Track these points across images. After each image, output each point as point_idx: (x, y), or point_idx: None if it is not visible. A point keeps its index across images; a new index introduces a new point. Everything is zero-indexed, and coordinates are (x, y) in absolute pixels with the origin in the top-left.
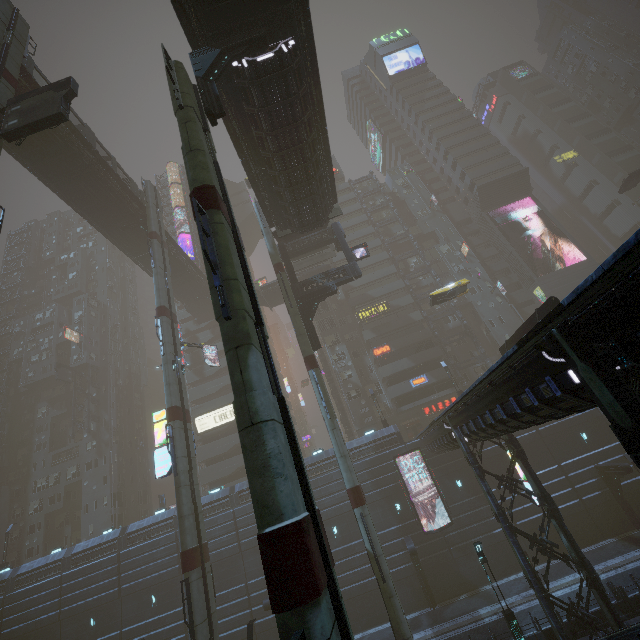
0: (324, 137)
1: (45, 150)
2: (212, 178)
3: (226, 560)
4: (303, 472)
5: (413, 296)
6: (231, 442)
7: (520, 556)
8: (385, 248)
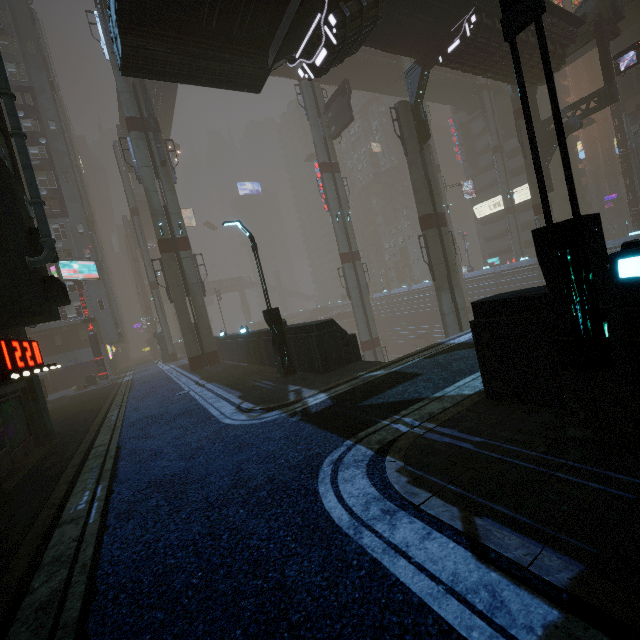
0: None
1: (332, 72)
2: (425, 207)
3: None
4: (460, 325)
5: None
6: (504, 226)
7: None
8: None
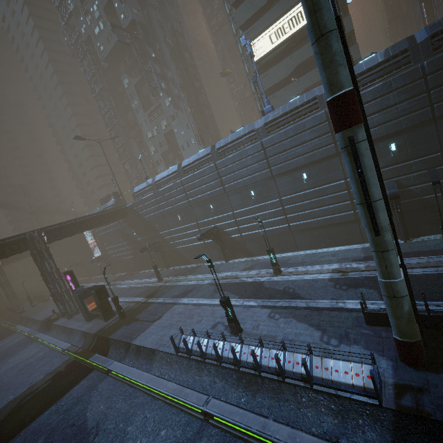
0: None
1: None
2: None
3: (319, 162)
4: None
5: None
6: (292, 63)
7: None
8: None
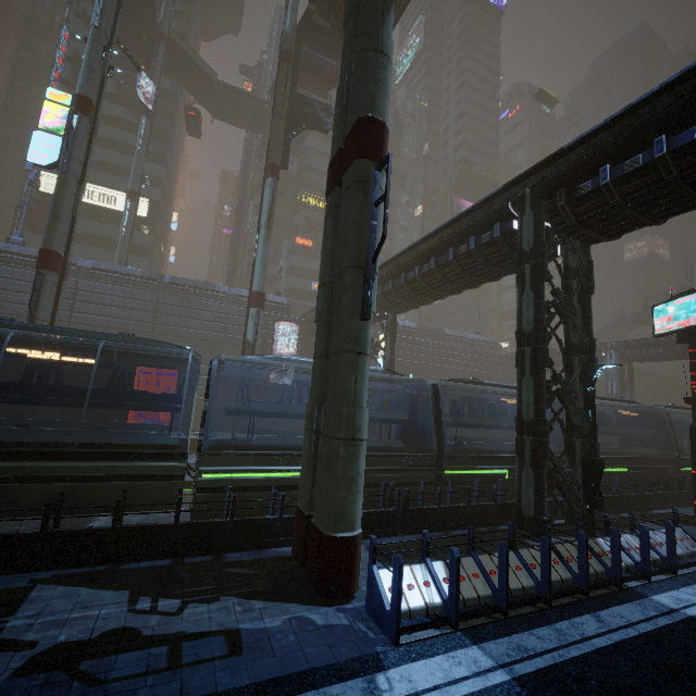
0: None
1: None
2: None
3: None
4: None
5: None
6: (85, 228)
7: None
8: None
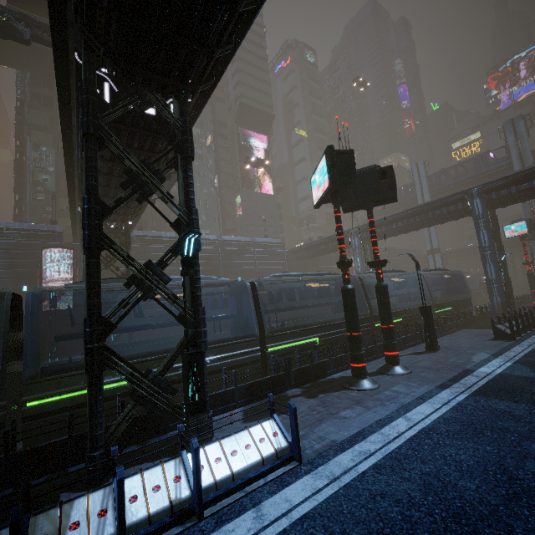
0: None
1: None
2: None
3: None
4: None
5: None
6: None
7: (84, 305)
8: None
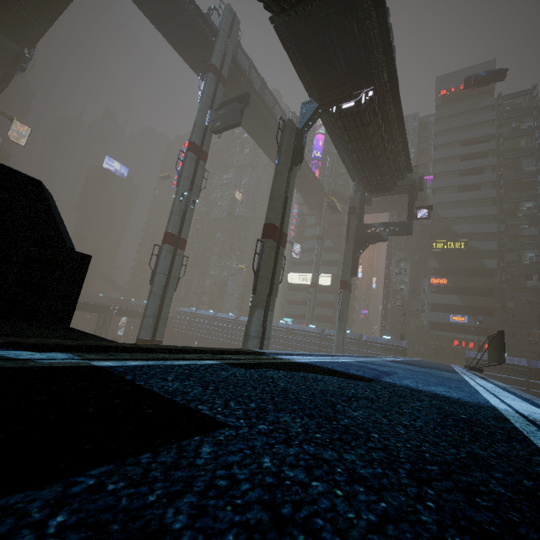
0: (402, 134)
1: None
2: (275, 217)
3: None
4: None
5: (501, 243)
6: (304, 297)
7: None
8: (499, 184)
